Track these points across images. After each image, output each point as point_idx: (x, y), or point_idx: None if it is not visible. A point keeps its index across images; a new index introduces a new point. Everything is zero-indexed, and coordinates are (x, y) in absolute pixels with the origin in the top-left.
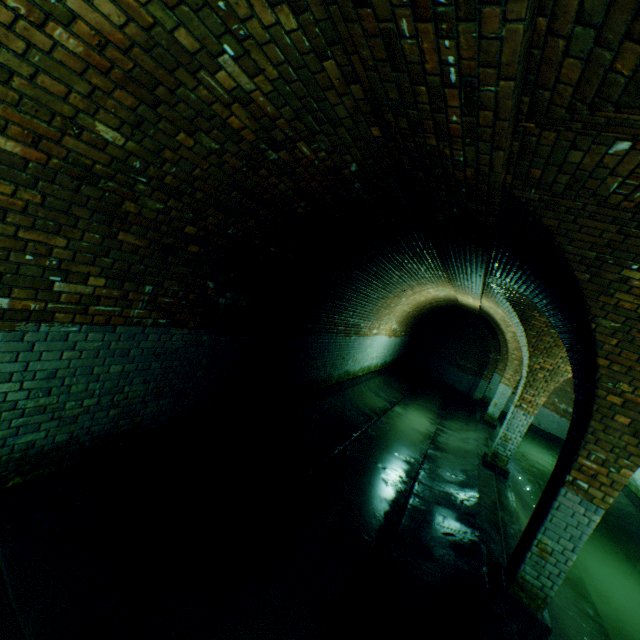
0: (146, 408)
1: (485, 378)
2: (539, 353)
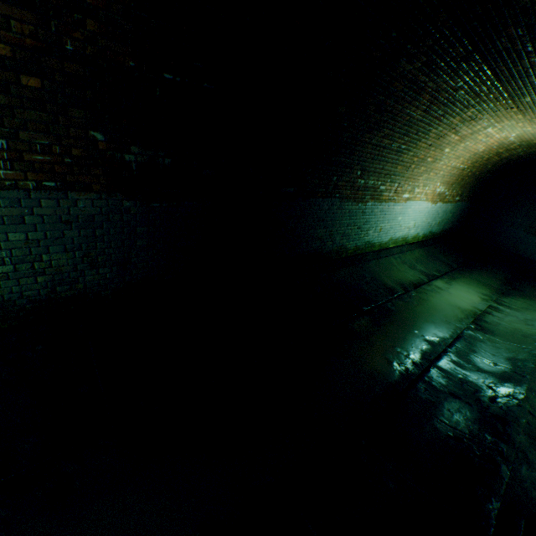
0: (84, 276)
1: None
2: None
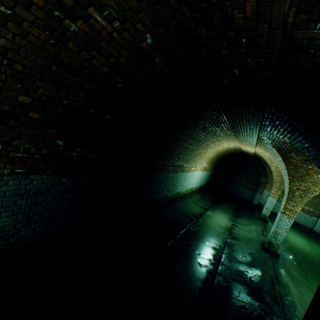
0: (19, 232)
1: (259, 192)
2: (296, 179)
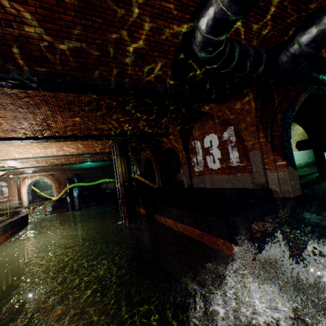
0: None
1: None
2: None
